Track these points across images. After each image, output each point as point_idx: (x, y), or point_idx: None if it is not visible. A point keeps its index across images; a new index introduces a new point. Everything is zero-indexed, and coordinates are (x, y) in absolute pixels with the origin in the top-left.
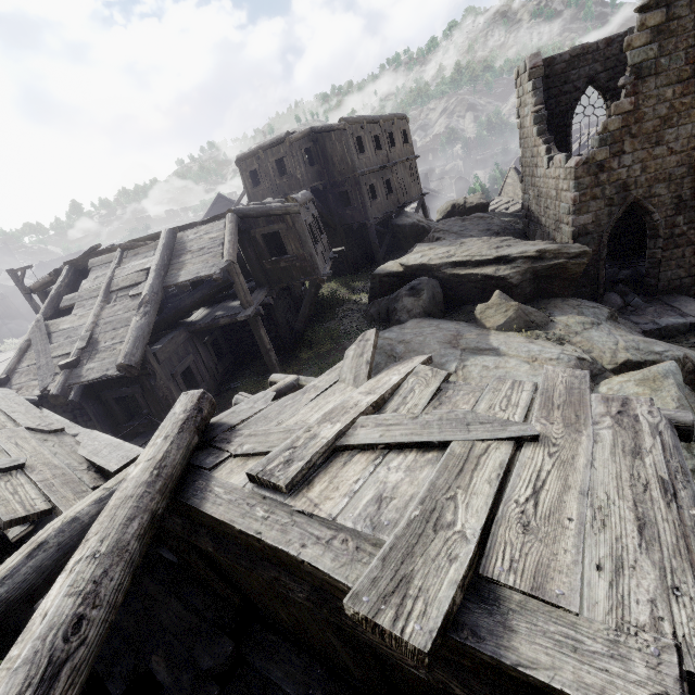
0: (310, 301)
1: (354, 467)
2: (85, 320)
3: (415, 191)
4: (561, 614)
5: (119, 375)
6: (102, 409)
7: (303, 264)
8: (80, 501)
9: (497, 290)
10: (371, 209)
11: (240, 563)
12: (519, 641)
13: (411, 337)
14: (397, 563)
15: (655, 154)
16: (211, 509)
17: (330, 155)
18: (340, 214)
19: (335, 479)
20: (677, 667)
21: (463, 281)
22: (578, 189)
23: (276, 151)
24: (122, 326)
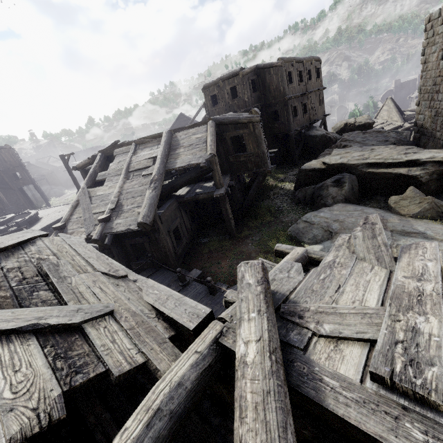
0: (257, 186)
1: None
2: (113, 190)
3: (320, 113)
4: None
5: (138, 229)
6: (122, 251)
7: (256, 159)
8: (178, 362)
9: (411, 186)
10: (293, 123)
11: None
12: None
13: (343, 217)
14: None
15: None
16: (339, 410)
17: (268, 85)
18: (270, 126)
19: None
20: None
21: (376, 178)
22: None
23: (231, 81)
24: (138, 195)
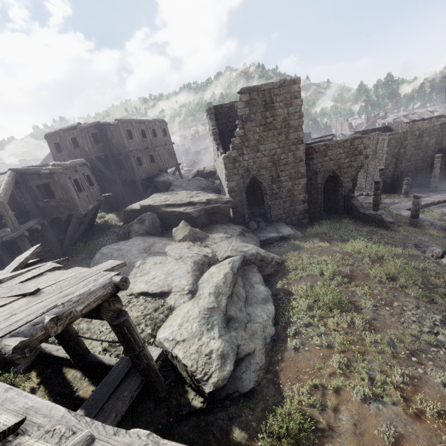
0: (73, 226)
1: None
2: None
3: (172, 162)
4: None
5: None
6: None
7: (67, 204)
8: None
9: (183, 220)
10: (138, 171)
11: None
12: None
13: (125, 247)
14: None
15: (258, 156)
16: None
17: (110, 138)
18: (118, 173)
19: None
20: None
21: (171, 215)
22: (226, 169)
23: (71, 133)
24: None
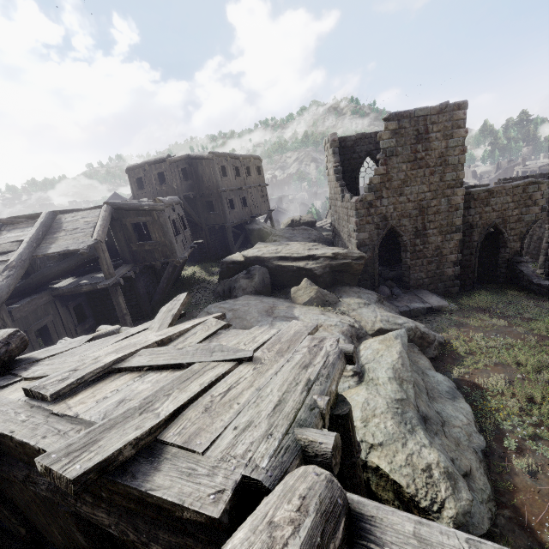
0: (167, 277)
1: (118, 382)
2: None
3: (265, 207)
4: (194, 456)
5: None
6: None
7: (164, 248)
8: None
9: (305, 277)
10: (230, 215)
11: (1, 468)
12: (159, 475)
13: (239, 307)
14: (97, 433)
15: (400, 201)
16: None
17: (201, 175)
18: (206, 217)
19: (97, 390)
20: (239, 474)
21: (285, 270)
22: (358, 216)
23: (159, 166)
24: None
